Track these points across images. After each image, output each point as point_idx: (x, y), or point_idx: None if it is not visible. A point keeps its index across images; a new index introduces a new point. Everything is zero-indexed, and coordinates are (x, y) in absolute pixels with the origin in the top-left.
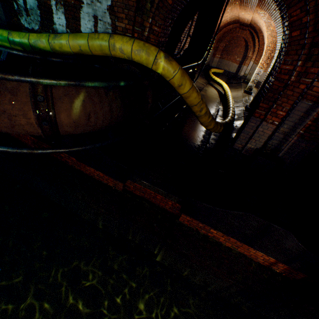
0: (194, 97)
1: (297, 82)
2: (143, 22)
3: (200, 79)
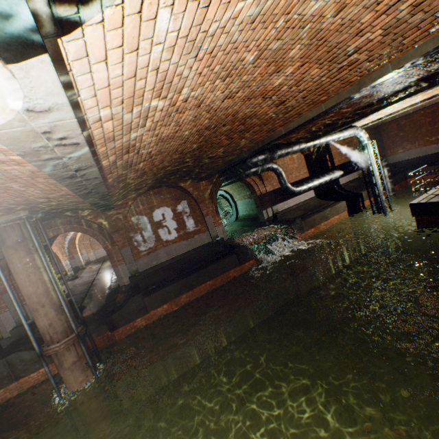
0: None
1: None
2: None
3: None
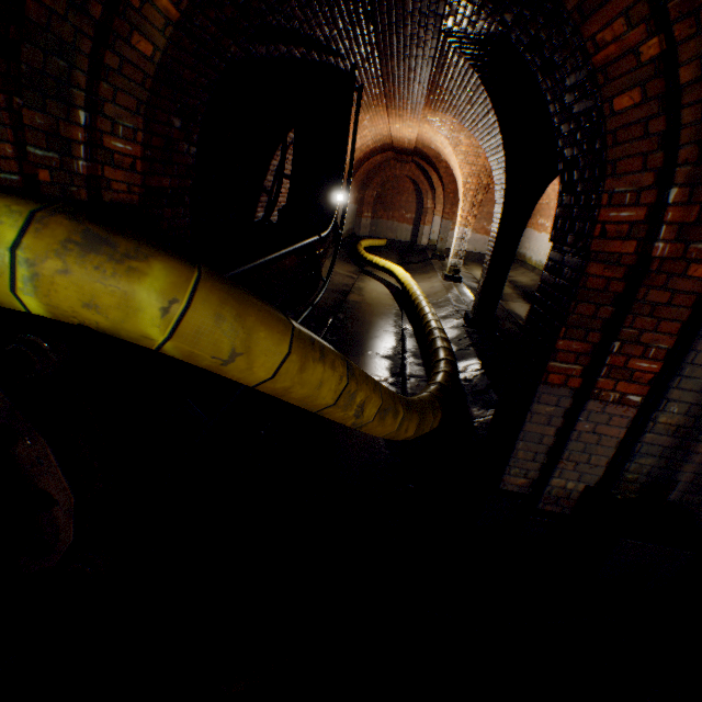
0: (315, 383)
1: (679, 258)
2: (58, 124)
3: (342, 267)
